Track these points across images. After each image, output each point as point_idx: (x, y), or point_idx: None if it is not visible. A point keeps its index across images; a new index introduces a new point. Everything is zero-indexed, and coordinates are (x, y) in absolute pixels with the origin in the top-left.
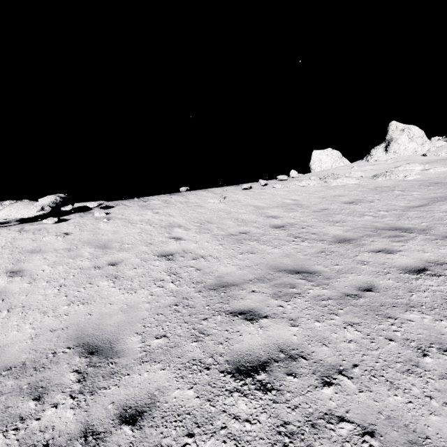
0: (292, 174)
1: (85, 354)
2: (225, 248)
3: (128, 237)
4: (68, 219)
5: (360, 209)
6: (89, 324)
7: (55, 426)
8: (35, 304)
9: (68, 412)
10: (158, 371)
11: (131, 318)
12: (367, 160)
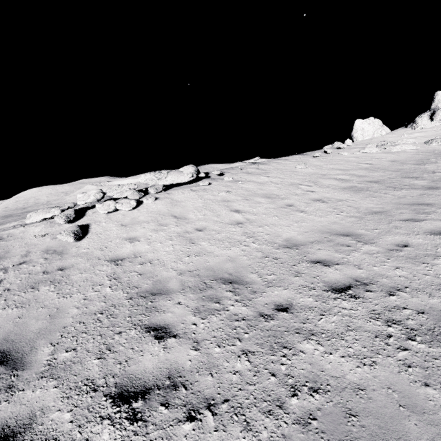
0: (347, 143)
1: (344, 236)
2: (352, 196)
3: (275, 191)
4: (208, 183)
5: (430, 169)
6: (322, 229)
7: (373, 250)
8: (276, 223)
9: (372, 247)
10: (394, 237)
11: (344, 226)
12: (414, 128)
